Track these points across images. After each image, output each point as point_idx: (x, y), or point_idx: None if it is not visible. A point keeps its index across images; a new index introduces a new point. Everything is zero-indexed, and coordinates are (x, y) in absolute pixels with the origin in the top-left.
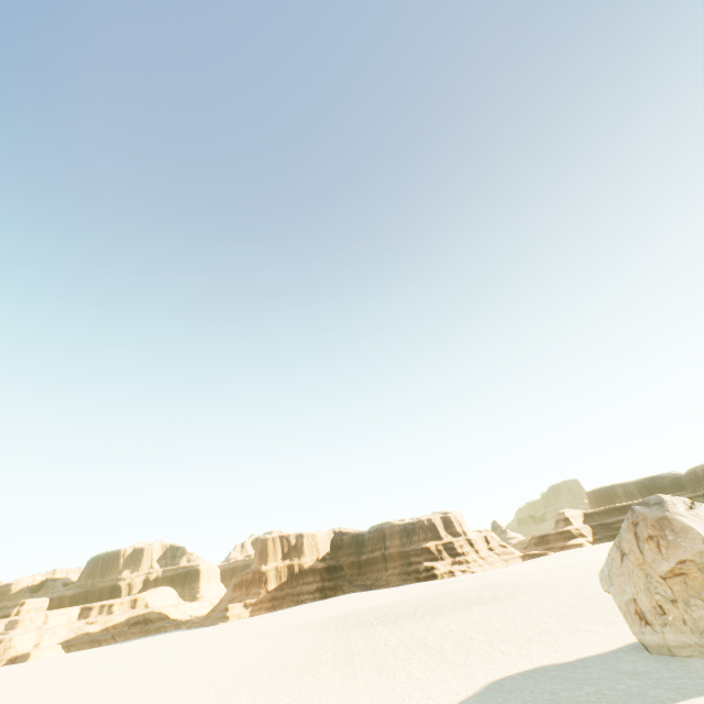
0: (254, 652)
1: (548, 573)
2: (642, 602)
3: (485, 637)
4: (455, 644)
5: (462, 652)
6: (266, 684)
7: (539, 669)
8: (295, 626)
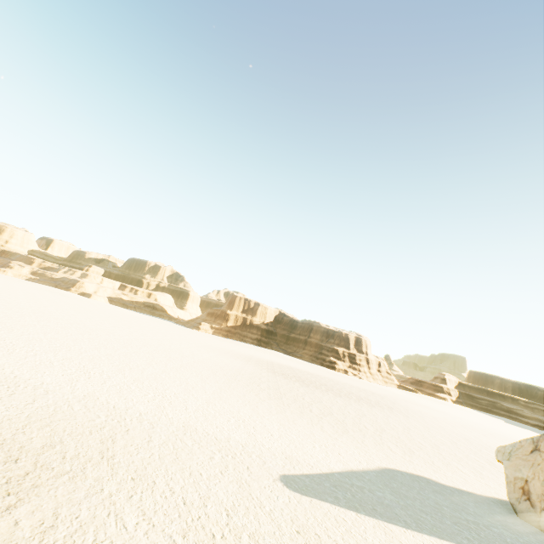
0: (217, 359)
1: (418, 407)
2: (534, 486)
3: (376, 431)
4: (354, 424)
5: (360, 433)
6: (227, 384)
7: (422, 478)
8: (240, 354)
